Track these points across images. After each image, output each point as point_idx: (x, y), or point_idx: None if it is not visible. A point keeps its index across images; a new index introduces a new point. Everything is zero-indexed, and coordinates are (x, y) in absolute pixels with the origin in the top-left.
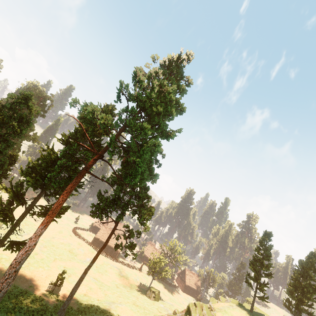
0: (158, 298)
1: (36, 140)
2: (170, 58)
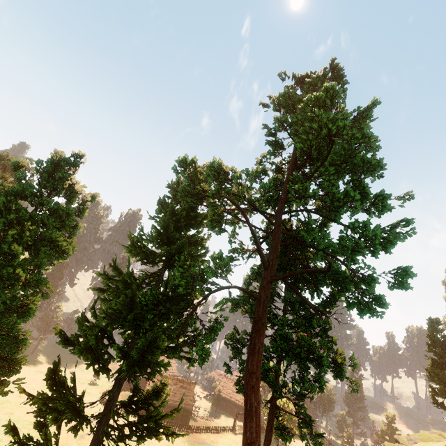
0: None
1: None
2: (307, 76)
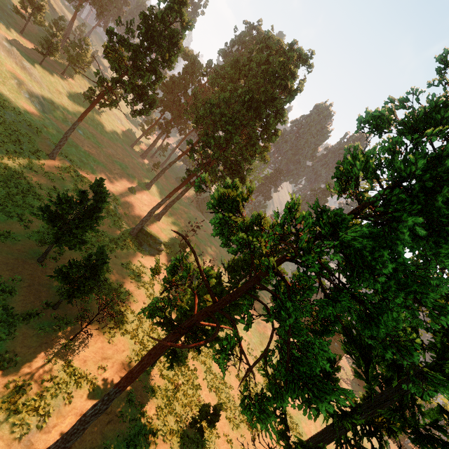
0: None
1: (266, 157)
2: None
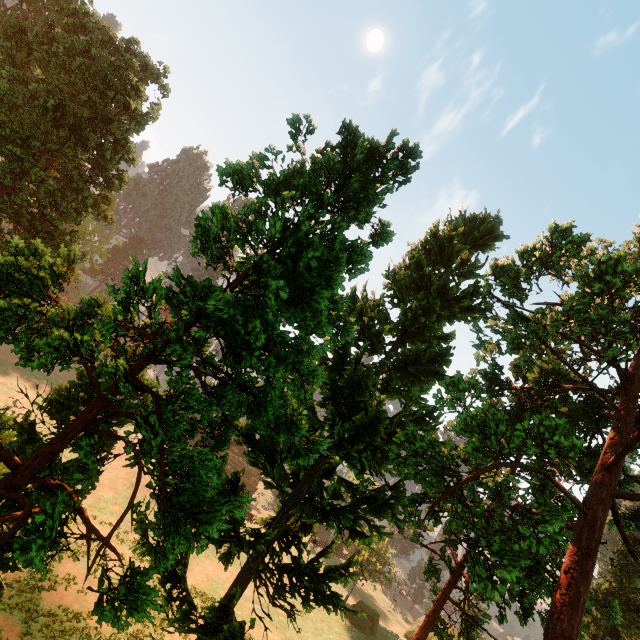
0: (377, 628)
1: (109, 215)
2: None
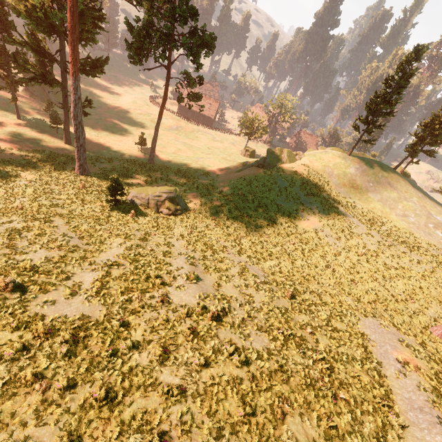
0: (253, 155)
1: None
2: None
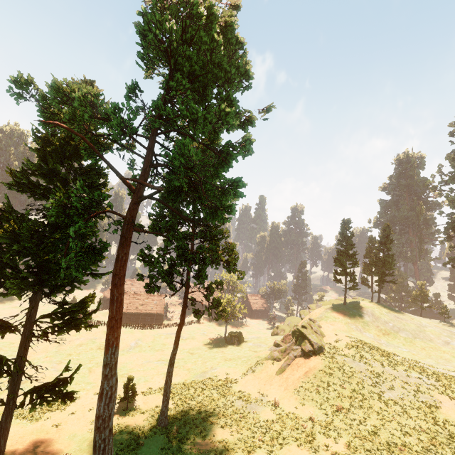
0: (243, 339)
1: None
2: None
